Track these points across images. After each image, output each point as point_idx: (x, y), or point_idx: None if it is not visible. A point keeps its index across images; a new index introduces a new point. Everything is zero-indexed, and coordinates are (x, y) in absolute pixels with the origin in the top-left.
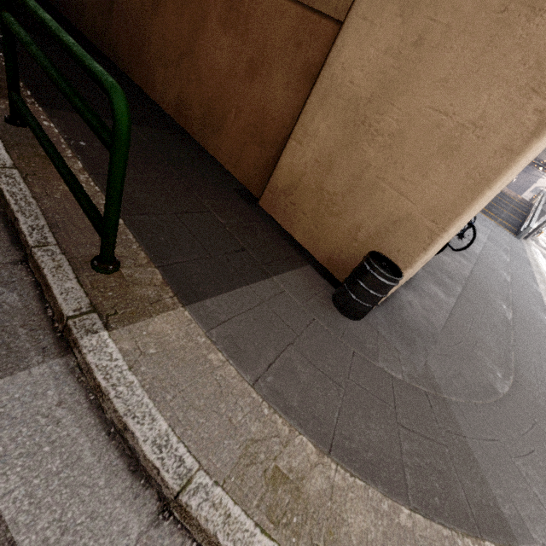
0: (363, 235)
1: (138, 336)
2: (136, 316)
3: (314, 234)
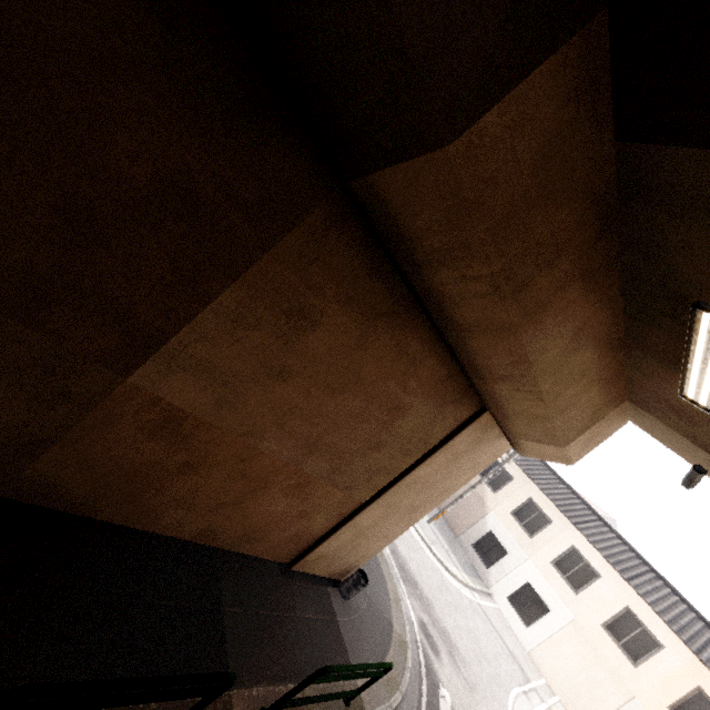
0: (349, 563)
1: (365, 701)
2: (361, 699)
3: (325, 569)
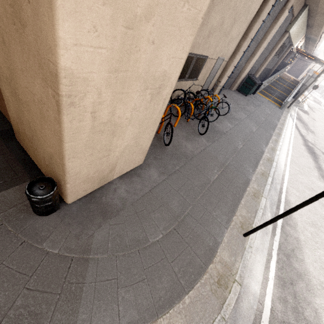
0: (47, 163)
1: None
2: None
3: (36, 159)
